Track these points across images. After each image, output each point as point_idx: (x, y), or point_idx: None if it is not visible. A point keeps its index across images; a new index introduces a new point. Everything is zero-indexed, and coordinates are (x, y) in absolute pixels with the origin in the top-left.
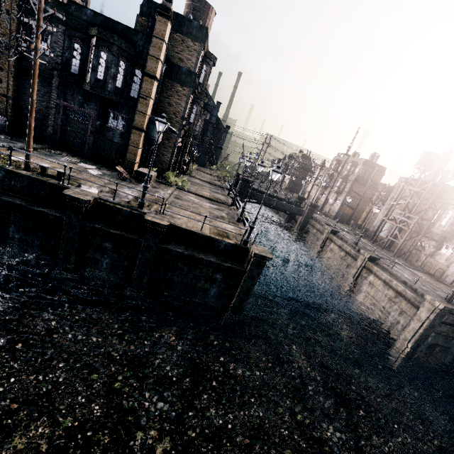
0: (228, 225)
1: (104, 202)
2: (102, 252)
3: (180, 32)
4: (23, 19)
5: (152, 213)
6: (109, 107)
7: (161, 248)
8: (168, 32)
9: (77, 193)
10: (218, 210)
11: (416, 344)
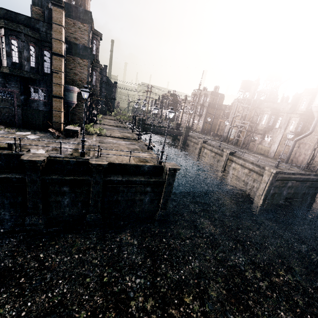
0: (143, 153)
1: (54, 158)
2: (62, 195)
3: (70, 17)
4: None
5: (93, 158)
6: (28, 83)
7: (106, 181)
8: (63, 18)
9: (32, 156)
10: (131, 144)
11: (265, 196)
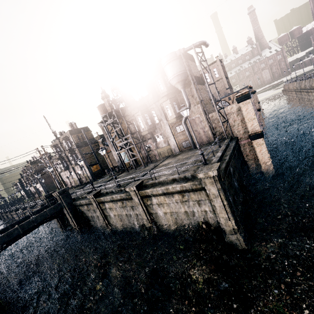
0: None
1: None
2: None
3: None
4: None
5: None
6: None
7: None
8: None
9: None
10: None
11: (233, 214)
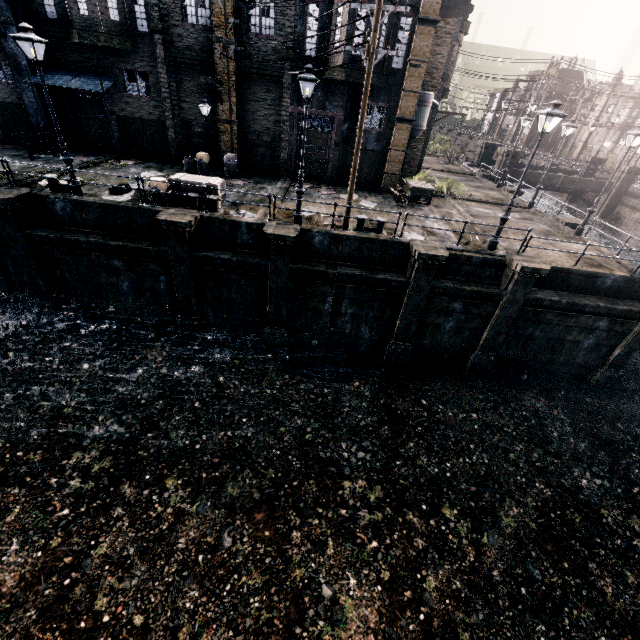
0: (573, 244)
1: (449, 252)
2: (446, 315)
3: None
4: (349, 6)
5: (514, 255)
6: (360, 97)
7: (529, 300)
8: None
9: (426, 248)
10: (527, 221)
11: None
